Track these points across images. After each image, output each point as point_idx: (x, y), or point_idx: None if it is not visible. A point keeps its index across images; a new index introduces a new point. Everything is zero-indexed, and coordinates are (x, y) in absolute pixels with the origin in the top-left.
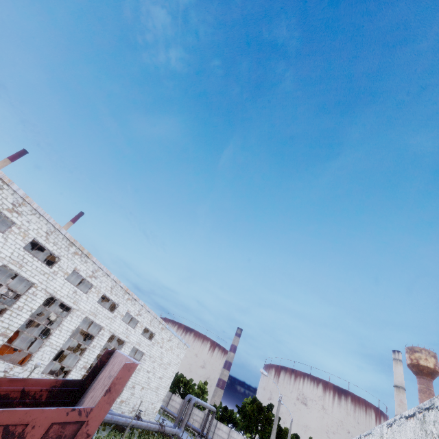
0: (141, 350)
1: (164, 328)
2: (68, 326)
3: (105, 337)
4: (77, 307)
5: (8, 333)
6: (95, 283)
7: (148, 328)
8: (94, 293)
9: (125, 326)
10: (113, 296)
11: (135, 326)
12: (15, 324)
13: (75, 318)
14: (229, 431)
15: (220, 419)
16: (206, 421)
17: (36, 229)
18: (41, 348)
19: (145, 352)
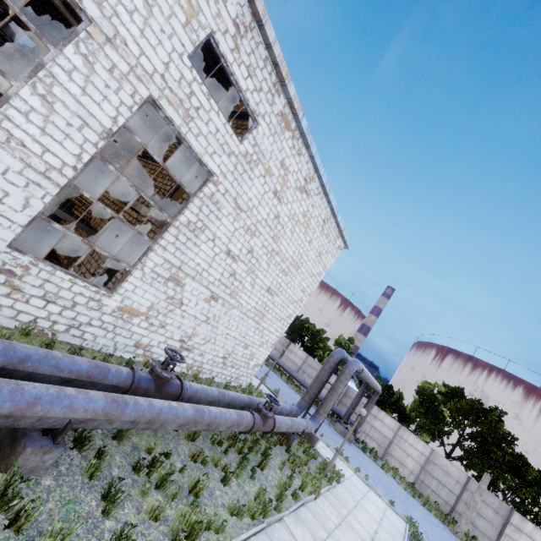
0: (197, 153)
1: (291, 125)
2: None
3: None
4: None
5: None
6: None
7: (226, 67)
8: None
9: None
10: None
11: None
12: None
13: None
14: (397, 428)
15: (378, 403)
16: (356, 402)
17: None
18: None
19: (217, 176)
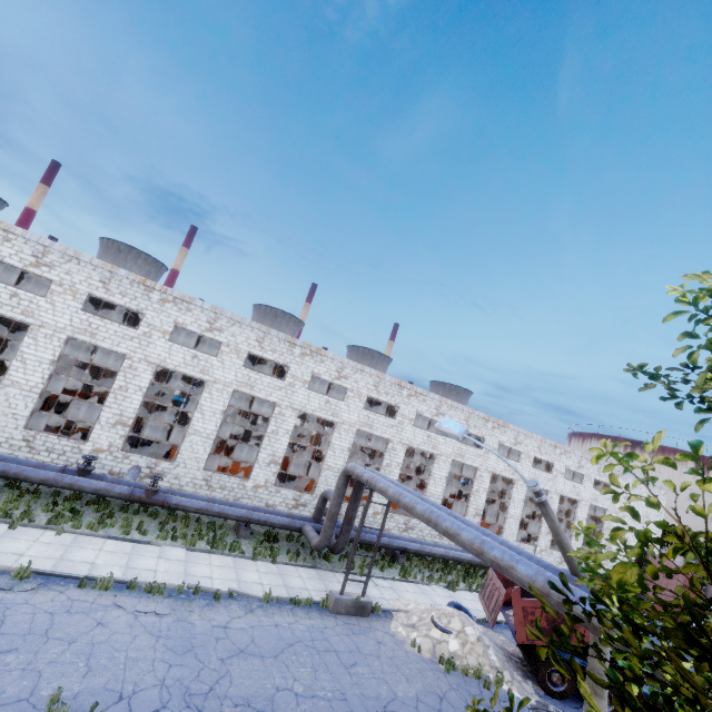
0: (601, 507)
1: (619, 474)
2: (517, 497)
3: (554, 500)
4: (517, 477)
5: (479, 512)
6: (521, 449)
7: (598, 480)
8: (525, 460)
9: (570, 483)
10: (544, 456)
11: (581, 481)
12: (480, 504)
13: (520, 488)
14: None
15: None
16: None
17: (457, 421)
18: (506, 520)
19: (607, 508)
